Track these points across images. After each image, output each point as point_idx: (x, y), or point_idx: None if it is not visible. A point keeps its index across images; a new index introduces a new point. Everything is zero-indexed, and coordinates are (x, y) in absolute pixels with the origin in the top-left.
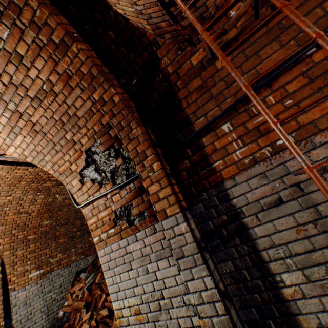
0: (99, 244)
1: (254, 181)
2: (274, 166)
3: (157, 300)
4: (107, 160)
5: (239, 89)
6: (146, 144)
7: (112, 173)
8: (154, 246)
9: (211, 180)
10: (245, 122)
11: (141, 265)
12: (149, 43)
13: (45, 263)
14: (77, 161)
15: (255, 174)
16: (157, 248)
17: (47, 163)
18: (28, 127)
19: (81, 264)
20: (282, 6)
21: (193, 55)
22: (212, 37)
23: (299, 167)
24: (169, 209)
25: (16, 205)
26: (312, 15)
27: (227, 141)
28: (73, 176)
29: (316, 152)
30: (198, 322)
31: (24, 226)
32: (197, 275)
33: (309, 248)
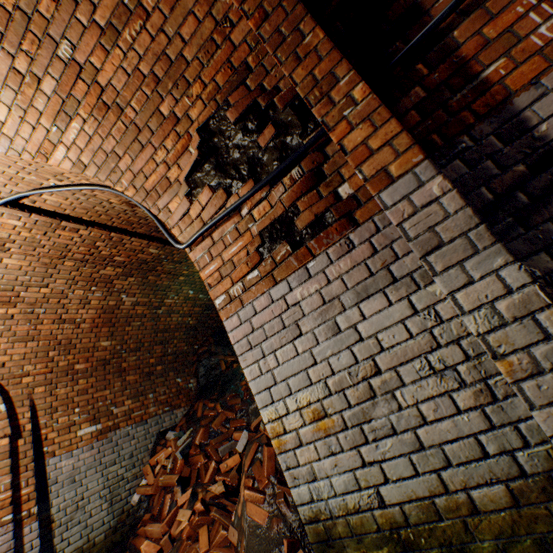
0: (226, 307)
1: None
2: None
3: (364, 379)
4: (241, 141)
5: None
6: (336, 56)
7: (251, 165)
8: (350, 277)
9: (480, 106)
10: None
11: (322, 322)
12: None
13: (104, 413)
14: (181, 159)
15: None
16: (356, 279)
17: (123, 175)
18: (92, 98)
19: (165, 422)
20: None
21: None
22: None
23: None
24: (396, 164)
25: (55, 306)
26: None
27: (514, 16)
28: (171, 193)
29: None
30: (470, 399)
31: (68, 346)
32: (479, 272)
33: None
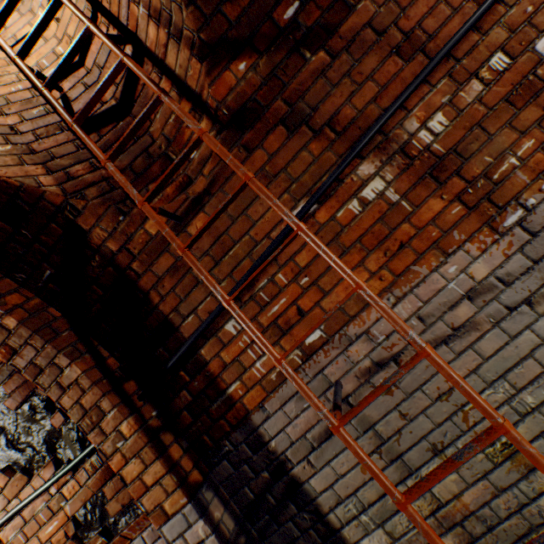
0: None
1: (291, 405)
2: (311, 378)
3: None
4: (31, 421)
5: (235, 266)
6: (98, 390)
7: (49, 444)
8: None
9: (232, 417)
10: (257, 316)
11: None
12: (57, 209)
13: None
14: None
15: (291, 394)
16: None
17: None
18: None
19: None
20: (246, 180)
21: (148, 220)
22: (171, 189)
23: (342, 374)
24: (169, 502)
25: None
26: (301, 160)
27: (239, 348)
28: None
29: (355, 348)
30: None
31: None
32: None
33: (382, 490)
